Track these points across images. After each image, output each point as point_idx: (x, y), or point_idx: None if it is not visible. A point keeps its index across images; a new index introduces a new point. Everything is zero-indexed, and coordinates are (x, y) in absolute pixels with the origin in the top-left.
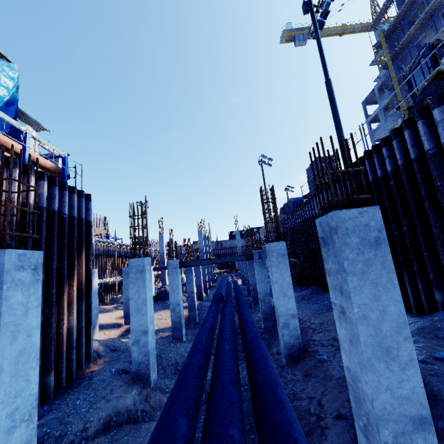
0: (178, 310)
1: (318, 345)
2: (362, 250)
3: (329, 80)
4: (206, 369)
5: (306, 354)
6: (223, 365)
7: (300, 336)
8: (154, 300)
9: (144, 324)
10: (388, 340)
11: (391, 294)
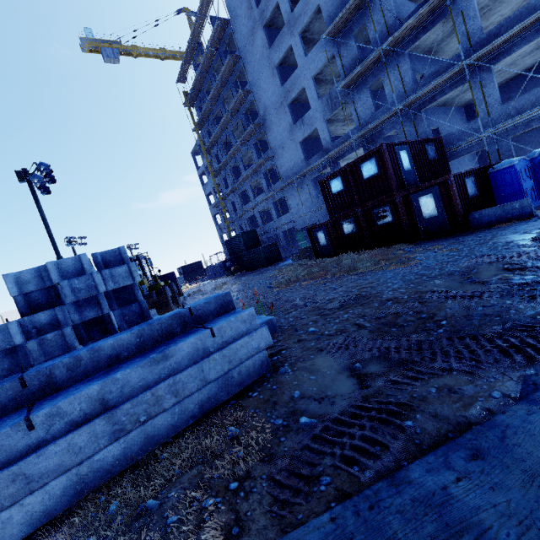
0: None
1: None
2: None
3: (59, 258)
4: None
5: None
6: None
7: None
8: None
9: None
10: None
11: None
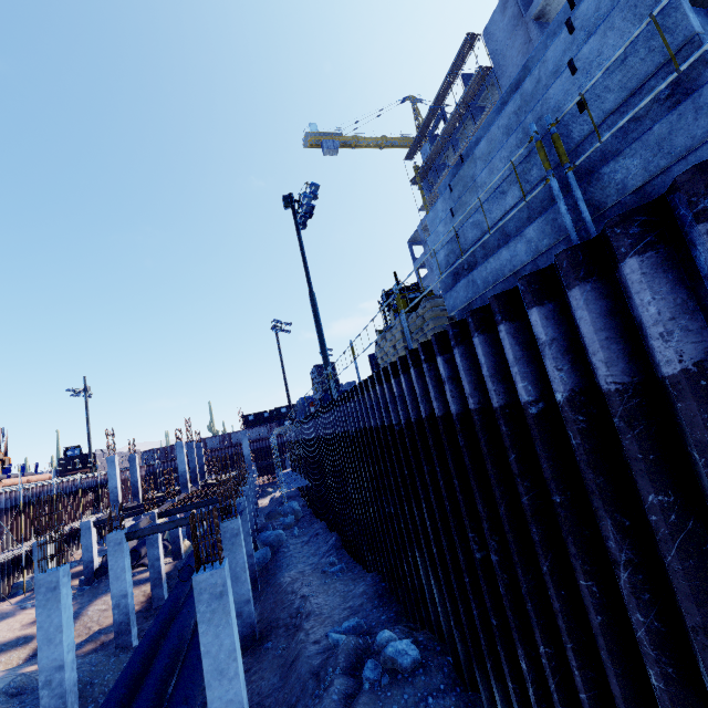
0: (125, 604)
1: (274, 628)
2: (211, 602)
3: (312, 293)
4: (130, 699)
5: (260, 641)
6: (144, 693)
7: (255, 623)
8: (97, 574)
9: (59, 657)
10: (223, 664)
11: (228, 631)
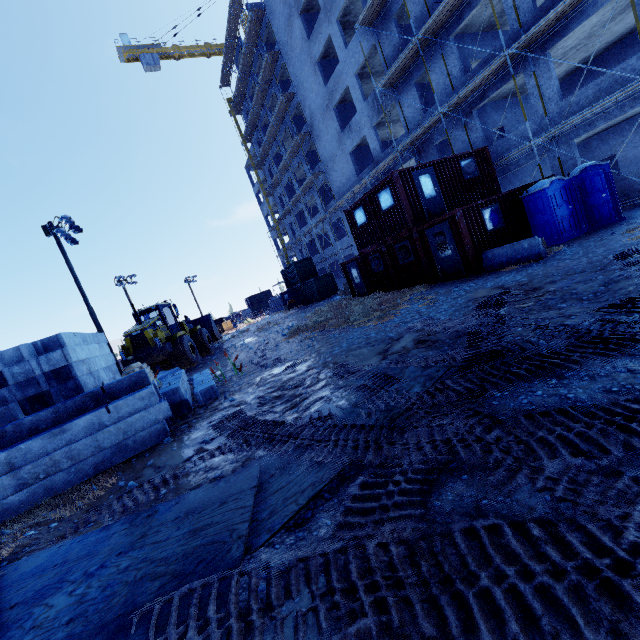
0: None
1: None
2: None
3: (89, 309)
4: None
5: None
6: None
7: None
8: None
9: None
10: None
11: None
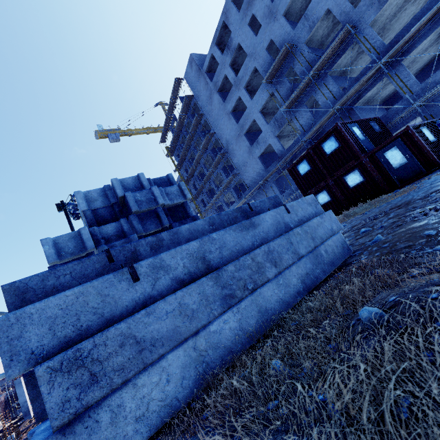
0: None
1: None
2: None
3: None
4: None
5: None
6: None
7: None
8: None
9: None
10: None
11: None
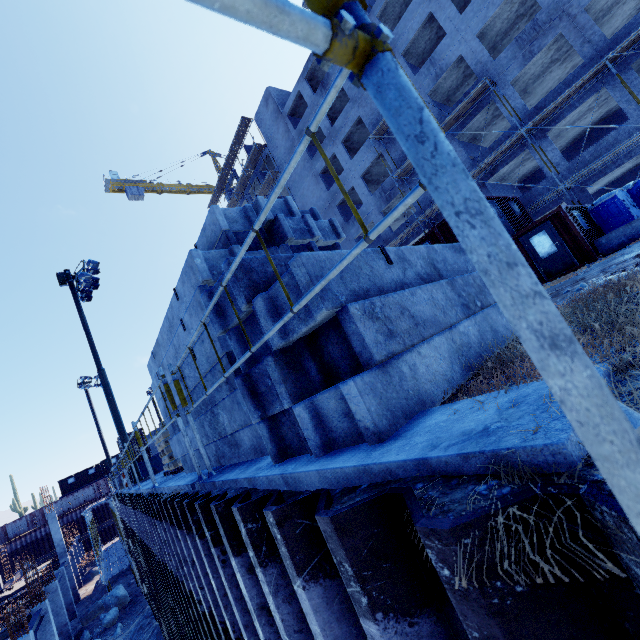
0: None
1: None
2: None
3: (101, 371)
4: None
5: None
6: None
7: None
8: None
9: None
10: None
11: None
